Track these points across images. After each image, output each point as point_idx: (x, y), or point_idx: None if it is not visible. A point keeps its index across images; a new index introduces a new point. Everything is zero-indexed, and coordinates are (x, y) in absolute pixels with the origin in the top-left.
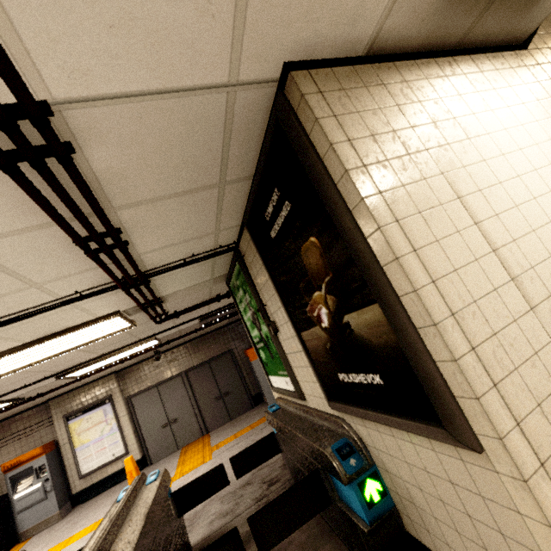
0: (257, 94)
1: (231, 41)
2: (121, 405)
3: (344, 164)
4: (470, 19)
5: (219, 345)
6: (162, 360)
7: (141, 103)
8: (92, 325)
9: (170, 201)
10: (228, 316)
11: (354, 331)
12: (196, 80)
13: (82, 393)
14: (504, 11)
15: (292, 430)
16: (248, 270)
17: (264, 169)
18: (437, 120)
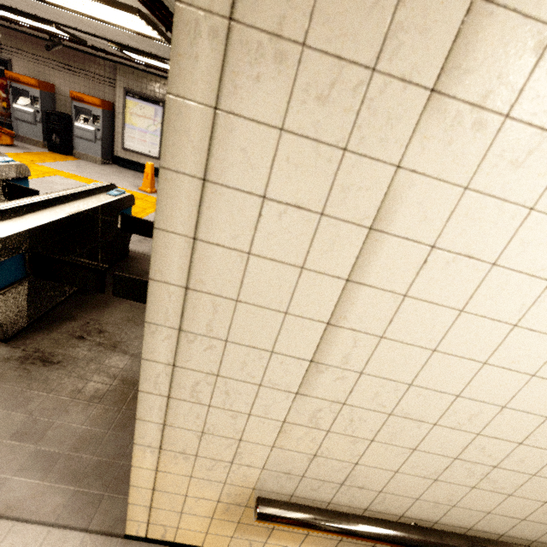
0: None
1: None
2: None
3: None
4: None
5: None
6: None
7: None
8: (106, 6)
9: None
10: None
11: None
12: None
13: (144, 79)
14: None
15: None
16: None
17: None
18: None
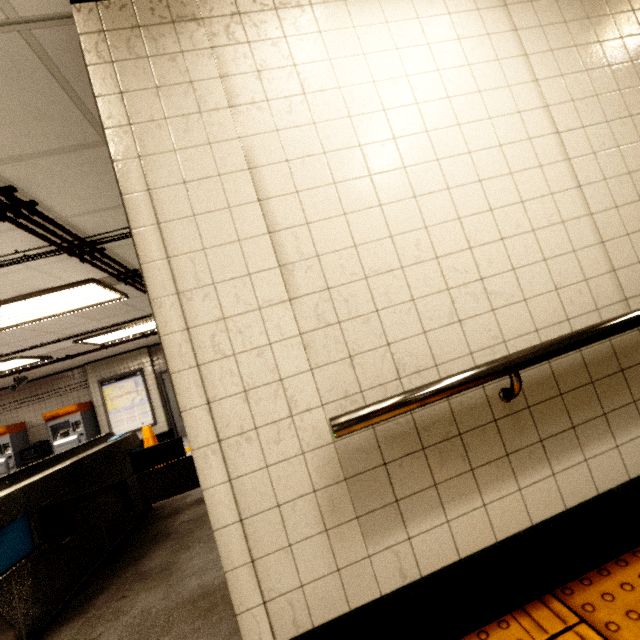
0: (64, 33)
1: None
2: (152, 379)
3: (105, 121)
4: None
5: None
6: None
7: None
8: (66, 290)
9: (53, 158)
10: None
11: None
12: None
13: (115, 363)
14: None
15: None
16: None
17: None
18: (266, 68)
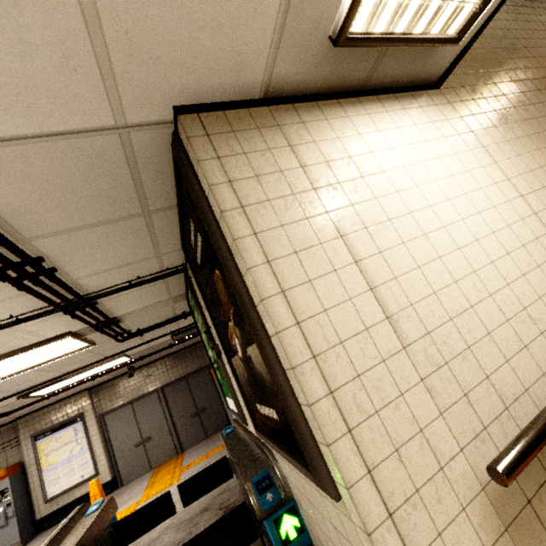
0: (154, 134)
1: (104, 90)
2: (93, 424)
3: (220, 205)
4: (368, 64)
5: (197, 360)
6: (138, 375)
7: (22, 146)
8: (41, 347)
9: (92, 230)
10: None
11: (254, 364)
12: (79, 124)
13: (52, 411)
14: (402, 57)
15: (231, 457)
16: (196, 292)
17: (181, 200)
18: (331, 159)
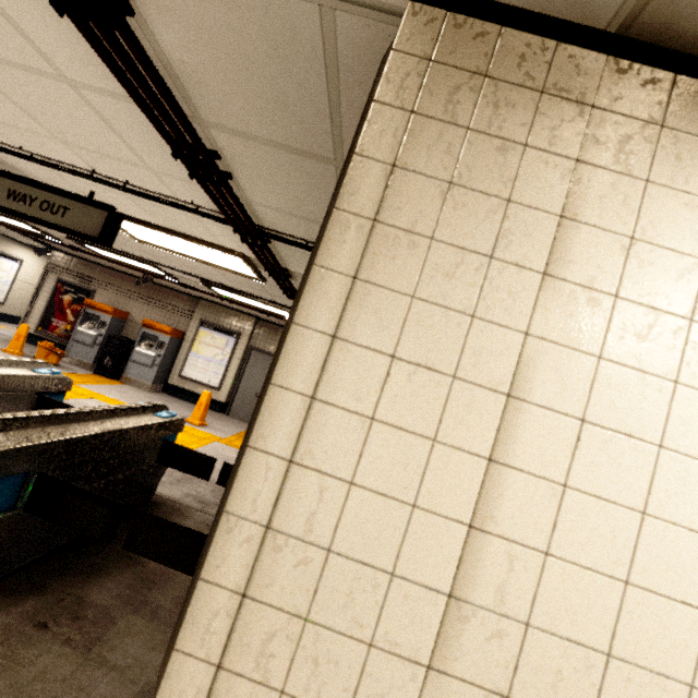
0: (374, 30)
1: None
2: (242, 349)
3: (343, 196)
4: None
5: None
6: None
7: None
8: (216, 251)
9: (272, 150)
10: None
11: None
12: None
13: (224, 313)
14: None
15: None
16: None
17: None
18: (651, 238)
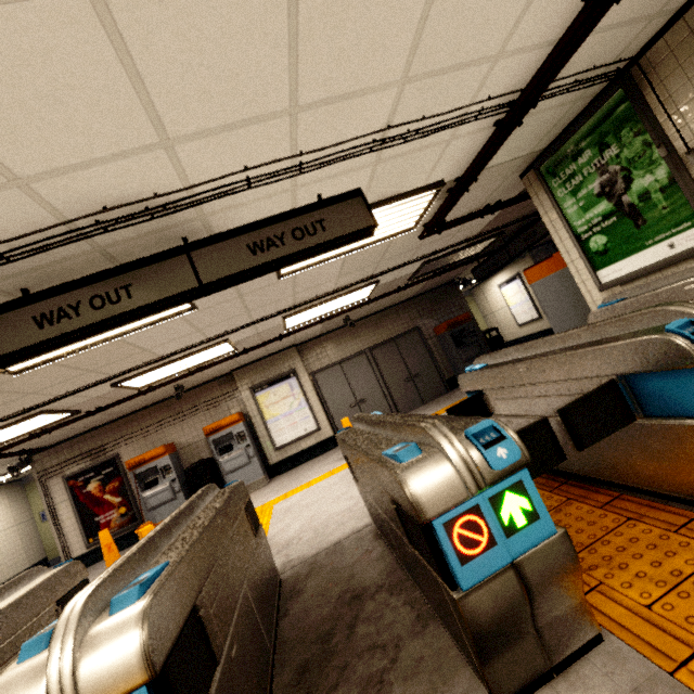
0: None
1: None
2: (307, 381)
3: None
4: None
5: (404, 321)
6: (342, 335)
7: None
8: (417, 195)
9: None
10: (435, 273)
11: None
12: None
13: (264, 366)
14: None
15: None
16: (646, 95)
17: None
18: None
